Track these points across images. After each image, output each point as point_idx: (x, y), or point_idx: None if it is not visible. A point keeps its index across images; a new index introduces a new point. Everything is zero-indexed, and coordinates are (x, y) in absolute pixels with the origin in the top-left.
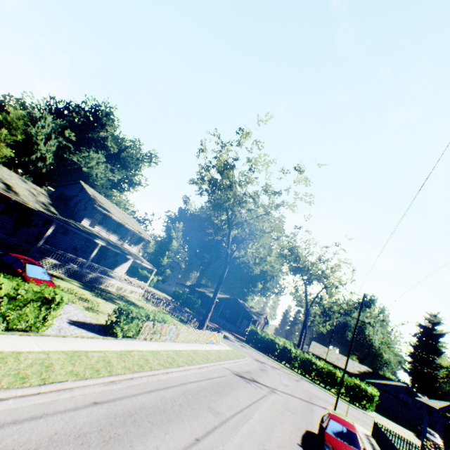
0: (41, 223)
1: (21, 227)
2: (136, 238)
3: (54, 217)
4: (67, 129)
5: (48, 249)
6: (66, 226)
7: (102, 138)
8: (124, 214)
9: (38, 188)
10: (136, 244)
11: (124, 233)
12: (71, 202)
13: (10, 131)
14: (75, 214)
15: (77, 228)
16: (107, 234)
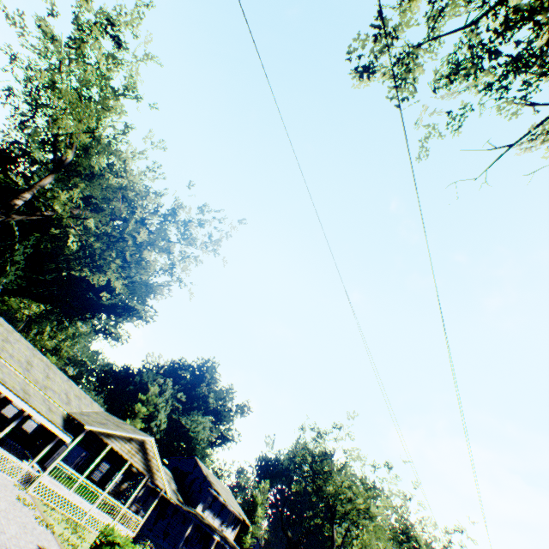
0: (171, 514)
1: (158, 520)
2: (234, 519)
3: (192, 514)
4: (180, 389)
5: (168, 543)
6: (199, 522)
7: (205, 394)
8: (224, 488)
9: (167, 470)
10: (233, 527)
11: (225, 515)
12: (185, 480)
13: (146, 406)
14: (190, 496)
15: (204, 524)
16: (212, 518)
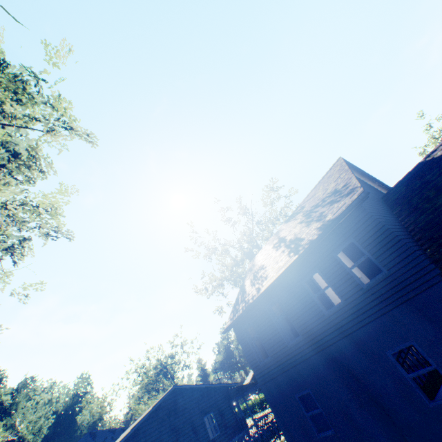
0: None
1: None
2: None
3: None
4: None
5: None
6: None
7: None
8: None
9: None
10: None
11: None
12: None
13: None
14: None
15: None
16: None
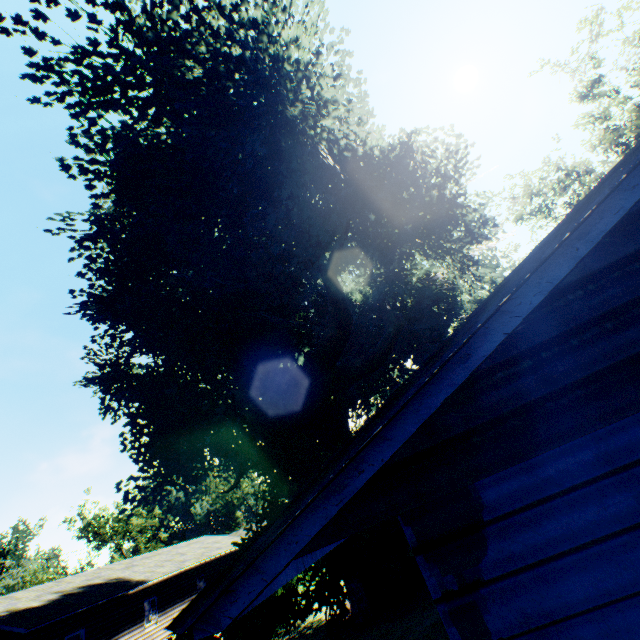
0: None
1: None
2: None
3: None
4: None
5: None
6: None
7: None
8: None
9: None
10: None
11: None
12: None
13: None
14: None
15: None
16: None
